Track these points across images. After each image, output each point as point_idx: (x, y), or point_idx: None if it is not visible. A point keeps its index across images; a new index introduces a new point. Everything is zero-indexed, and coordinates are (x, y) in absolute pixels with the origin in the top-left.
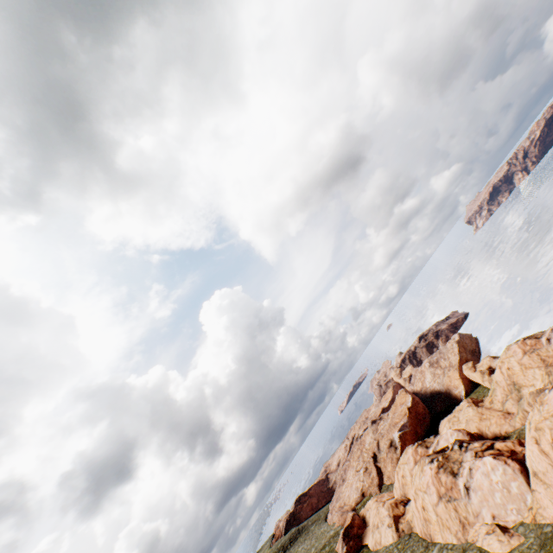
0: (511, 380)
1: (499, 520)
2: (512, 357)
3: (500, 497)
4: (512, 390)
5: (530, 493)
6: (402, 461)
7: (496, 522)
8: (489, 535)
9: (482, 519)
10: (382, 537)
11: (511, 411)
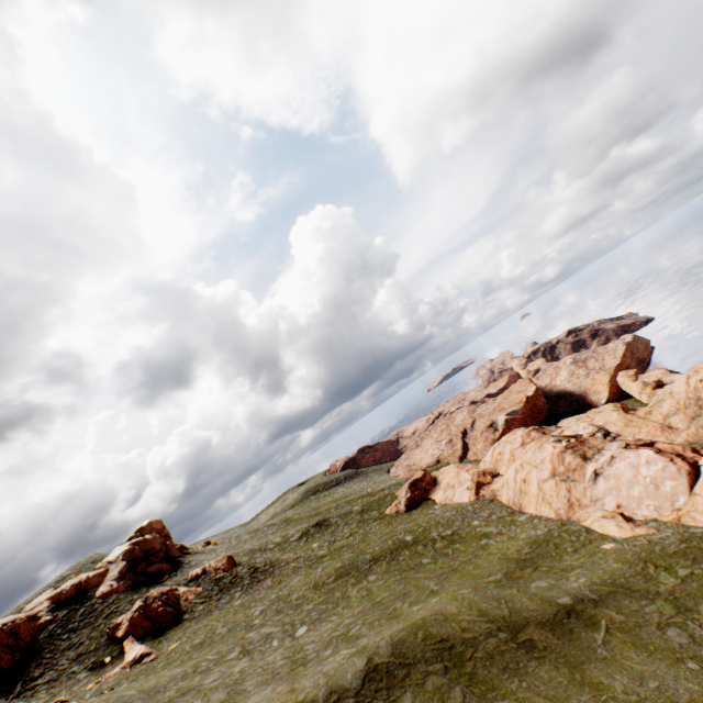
0: (697, 395)
1: (625, 511)
2: None
3: (640, 491)
4: (691, 405)
5: (686, 496)
6: (505, 440)
7: (620, 511)
8: (606, 519)
9: (601, 505)
10: (455, 496)
11: (674, 427)
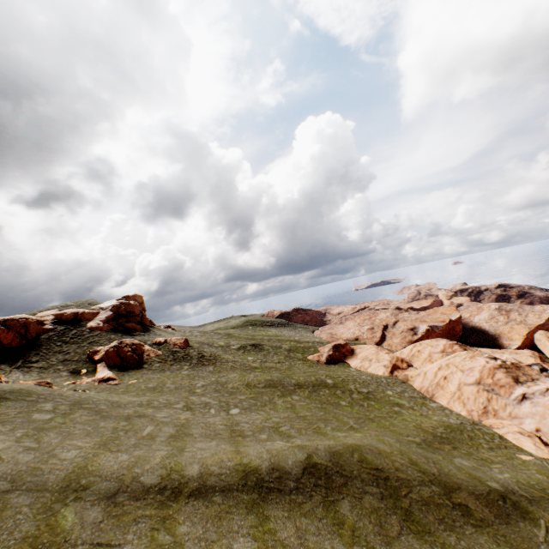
0: None
1: (543, 436)
2: None
3: None
4: None
5: None
6: (427, 343)
7: (537, 434)
8: (522, 435)
9: (518, 423)
10: (370, 368)
11: None
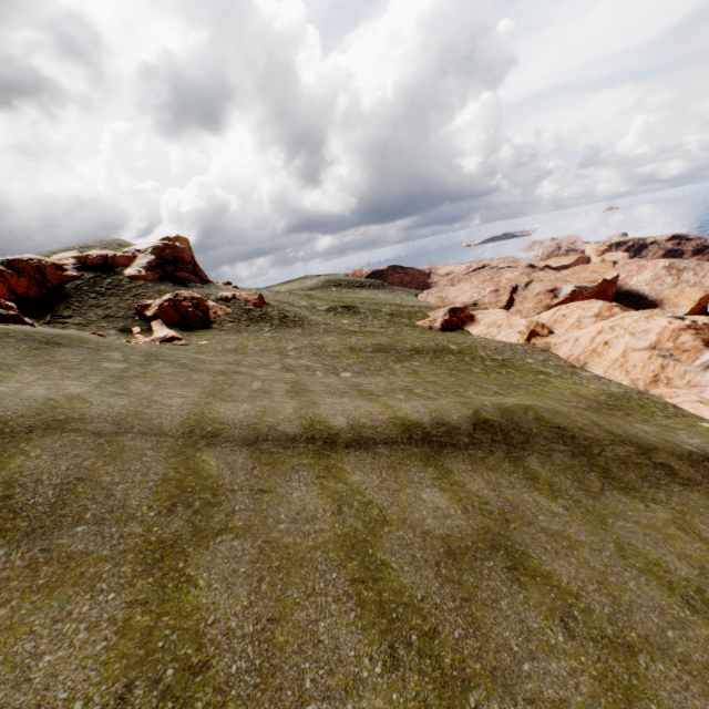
0: None
1: None
2: None
3: None
4: None
5: None
6: (576, 305)
7: None
8: (703, 405)
9: (698, 392)
10: (499, 335)
11: None
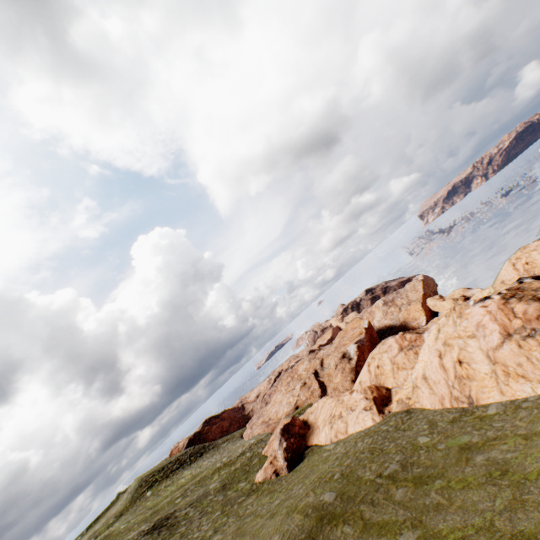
0: (531, 274)
1: None
2: (535, 251)
3: None
4: None
5: None
6: (378, 352)
7: None
8: None
9: None
10: (349, 426)
11: None
